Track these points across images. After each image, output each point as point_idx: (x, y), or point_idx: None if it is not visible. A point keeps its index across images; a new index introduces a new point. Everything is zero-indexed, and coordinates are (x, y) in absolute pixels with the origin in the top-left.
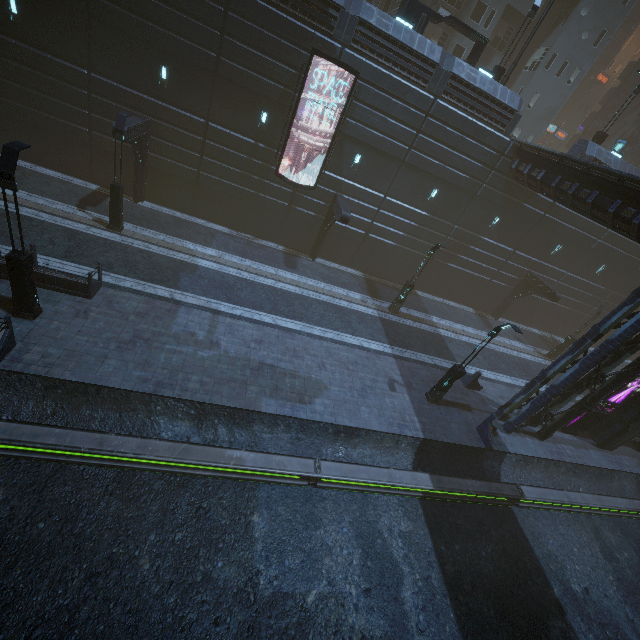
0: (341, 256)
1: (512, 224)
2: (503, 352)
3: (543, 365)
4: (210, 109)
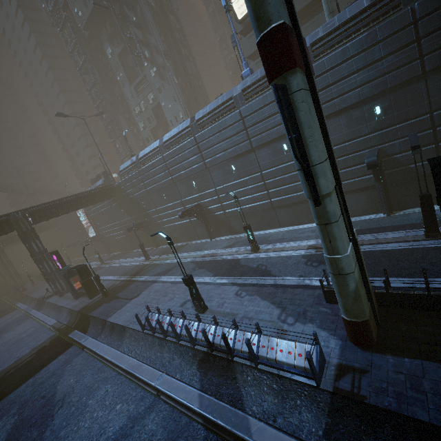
0: (116, 249)
1: (127, 208)
2: (121, 265)
3: (133, 265)
4: (84, 231)
